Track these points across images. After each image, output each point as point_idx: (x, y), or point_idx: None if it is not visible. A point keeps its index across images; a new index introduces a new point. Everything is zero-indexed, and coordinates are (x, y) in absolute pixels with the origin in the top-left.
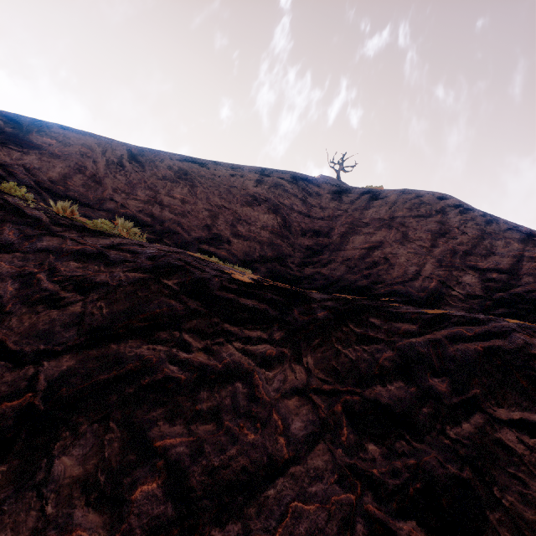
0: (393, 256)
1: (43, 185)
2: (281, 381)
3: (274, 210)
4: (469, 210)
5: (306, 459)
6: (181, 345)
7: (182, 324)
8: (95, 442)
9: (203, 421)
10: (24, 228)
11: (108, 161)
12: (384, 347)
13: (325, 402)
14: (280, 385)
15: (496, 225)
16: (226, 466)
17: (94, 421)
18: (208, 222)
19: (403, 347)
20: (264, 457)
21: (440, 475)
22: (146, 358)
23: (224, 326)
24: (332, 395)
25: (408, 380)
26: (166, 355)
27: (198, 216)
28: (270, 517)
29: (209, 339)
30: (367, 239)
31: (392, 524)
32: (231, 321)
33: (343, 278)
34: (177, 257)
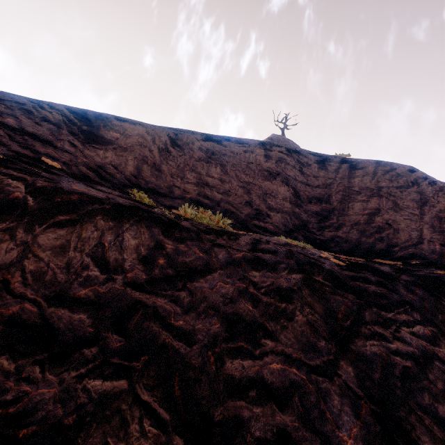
0: (393, 222)
1: (132, 181)
2: None
3: (286, 182)
4: (434, 181)
5: None
6: (382, 337)
7: (364, 318)
8: (425, 429)
9: None
10: (197, 243)
11: (159, 148)
12: None
13: None
14: None
15: None
16: None
17: (409, 413)
18: (246, 198)
19: None
20: None
21: None
22: (378, 353)
23: (383, 314)
24: None
25: None
26: (384, 348)
27: (237, 193)
28: None
29: (388, 328)
30: (364, 206)
31: None
32: (382, 308)
33: (361, 241)
34: (295, 251)
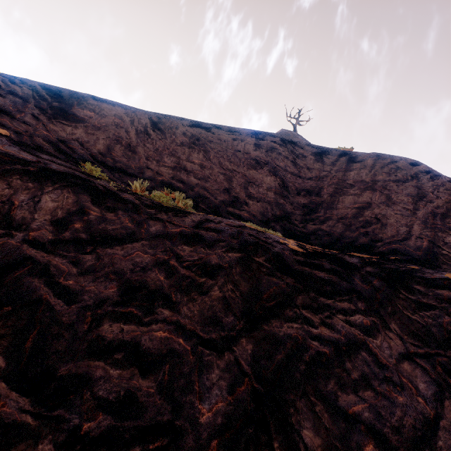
0: (382, 217)
1: (97, 159)
2: (388, 348)
3: (274, 172)
4: (438, 176)
5: (444, 414)
6: (306, 321)
7: (294, 301)
8: (312, 415)
9: (362, 388)
10: (131, 214)
11: (137, 130)
12: (441, 312)
13: (427, 364)
14: (390, 352)
15: None
16: (403, 425)
17: (300, 397)
18: (225, 185)
19: None
20: (419, 415)
21: None
22: (293, 336)
23: (321, 299)
24: (428, 358)
25: None
26: (303, 332)
27: (217, 180)
28: None
29: (320, 313)
30: (355, 200)
31: None
32: (322, 294)
33: (344, 235)
34: (247, 232)
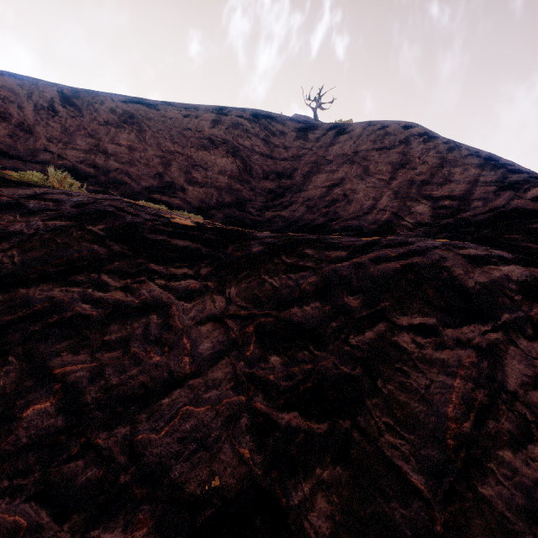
0: (352, 192)
1: None
2: (199, 311)
3: (233, 153)
4: (433, 138)
5: (207, 373)
6: (98, 285)
7: (102, 266)
8: None
9: (109, 350)
10: None
11: (36, 105)
12: (310, 273)
13: (239, 325)
14: (196, 314)
15: (457, 152)
16: (124, 383)
17: None
18: (159, 170)
19: (327, 272)
20: (165, 374)
21: (332, 375)
22: (57, 299)
23: (148, 266)
24: (248, 319)
25: (325, 300)
26: (79, 295)
27: (149, 164)
28: (160, 419)
29: (130, 279)
30: (329, 178)
31: (275, 416)
32: (158, 261)
33: (302, 218)
34: (109, 204)
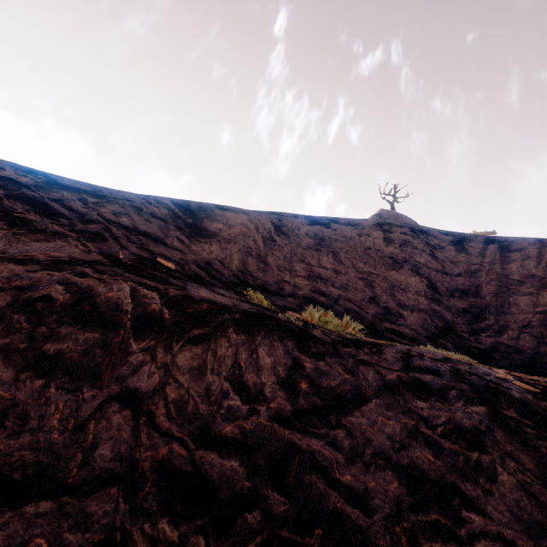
0: None
1: (240, 278)
2: None
3: (416, 271)
4: None
5: None
6: None
7: None
8: None
9: None
10: (338, 359)
11: (263, 237)
12: None
13: None
14: None
15: None
16: None
17: None
18: (369, 293)
19: None
20: None
21: None
22: None
23: None
24: None
25: None
26: None
27: (357, 287)
28: None
29: None
30: (534, 301)
31: None
32: None
33: (541, 351)
34: (463, 369)
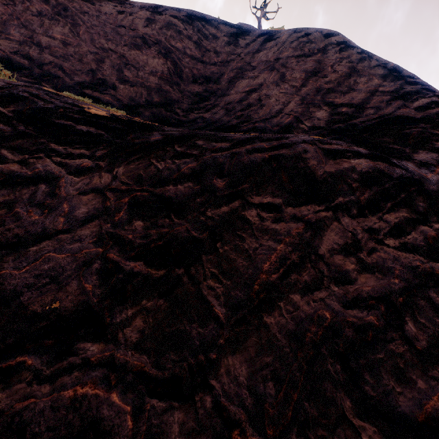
0: (266, 98)
1: None
2: (85, 184)
3: (164, 54)
4: (349, 48)
5: (76, 230)
6: None
7: (4, 143)
8: None
9: None
10: None
11: None
12: (193, 159)
13: (116, 197)
14: (82, 186)
15: (367, 62)
16: (0, 234)
17: None
18: (92, 66)
19: (207, 159)
20: (39, 229)
21: (182, 237)
22: None
23: (49, 145)
24: (126, 193)
25: (197, 181)
26: None
27: (82, 60)
28: (25, 261)
29: (29, 155)
30: (249, 83)
31: (123, 263)
32: (59, 142)
33: (219, 120)
34: (25, 90)
